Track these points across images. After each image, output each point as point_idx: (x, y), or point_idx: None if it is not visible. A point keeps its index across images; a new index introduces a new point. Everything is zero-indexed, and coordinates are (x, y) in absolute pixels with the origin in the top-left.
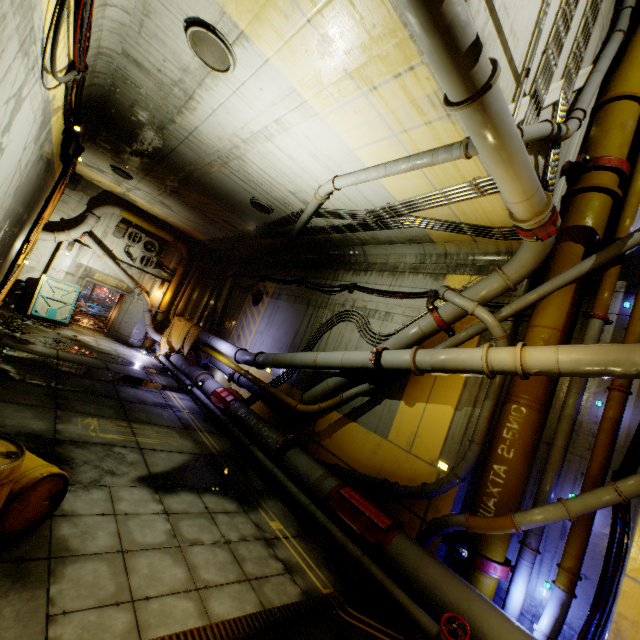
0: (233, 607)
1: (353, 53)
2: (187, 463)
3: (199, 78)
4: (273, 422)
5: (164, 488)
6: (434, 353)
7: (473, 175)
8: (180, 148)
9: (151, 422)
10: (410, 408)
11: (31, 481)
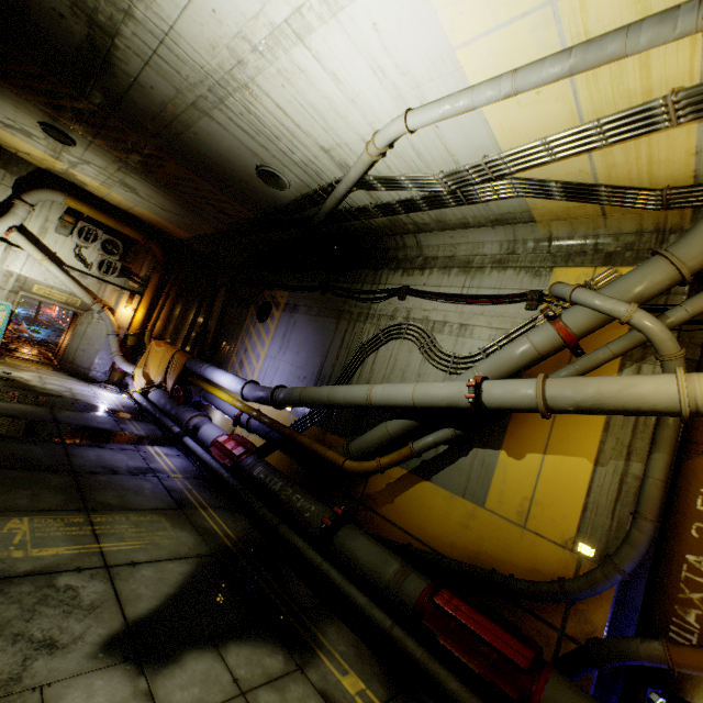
0: None
1: None
2: (190, 580)
3: None
4: (301, 480)
5: (154, 655)
6: (579, 385)
7: (671, 85)
8: (145, 76)
9: (125, 506)
10: (517, 461)
11: None
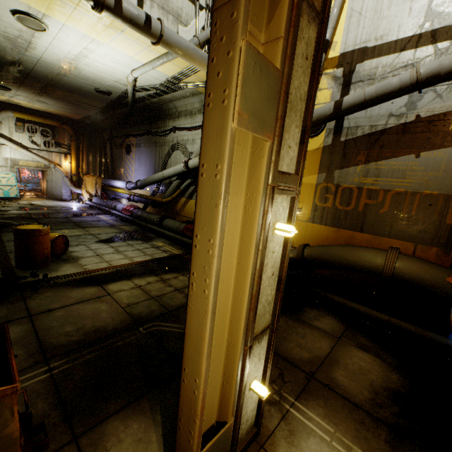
0: (142, 259)
1: (103, 19)
2: (117, 235)
3: (30, 34)
4: (158, 214)
5: (108, 242)
6: None
7: None
8: (36, 68)
9: (94, 227)
10: None
11: (55, 237)
